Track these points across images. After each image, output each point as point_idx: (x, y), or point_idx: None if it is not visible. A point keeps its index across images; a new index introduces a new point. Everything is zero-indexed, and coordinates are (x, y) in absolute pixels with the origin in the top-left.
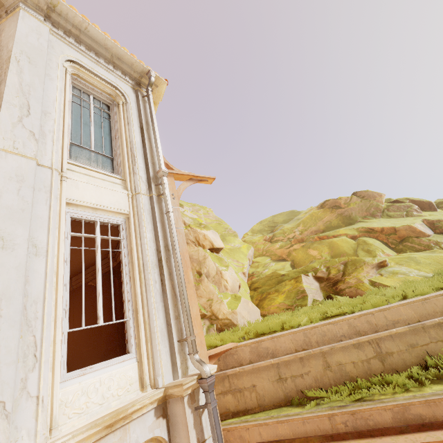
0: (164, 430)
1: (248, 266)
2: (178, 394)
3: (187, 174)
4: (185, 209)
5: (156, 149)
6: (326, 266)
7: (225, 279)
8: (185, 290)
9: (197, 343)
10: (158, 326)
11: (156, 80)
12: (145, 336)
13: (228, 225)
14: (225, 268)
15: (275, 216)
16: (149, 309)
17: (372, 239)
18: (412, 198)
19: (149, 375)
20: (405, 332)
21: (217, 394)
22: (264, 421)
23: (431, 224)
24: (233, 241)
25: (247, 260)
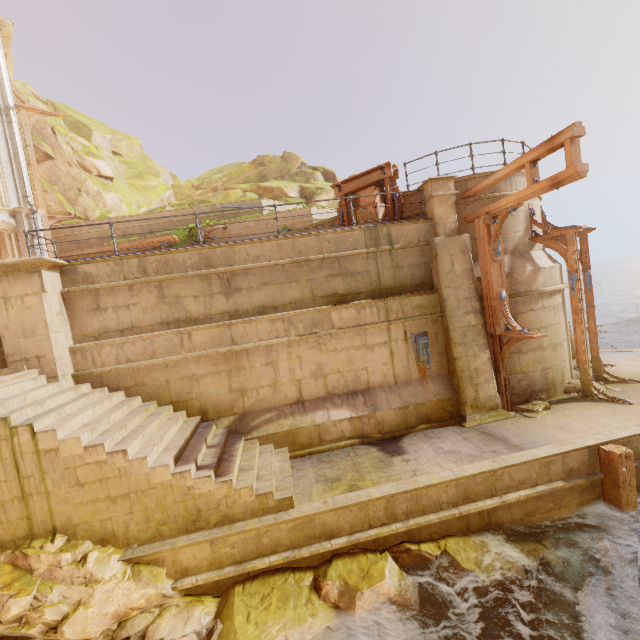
0: (14, 222)
1: (157, 205)
2: (20, 212)
3: (38, 109)
4: (96, 136)
5: (5, 89)
6: (189, 203)
7: (105, 200)
8: (26, 176)
9: (40, 206)
10: (11, 188)
11: (2, 22)
12: (4, 190)
13: (153, 164)
14: (107, 192)
15: (227, 166)
16: (5, 180)
17: (255, 194)
18: (327, 168)
19: (7, 205)
20: (165, 224)
21: (68, 244)
22: (84, 249)
23: (303, 190)
24: (152, 180)
25: (158, 199)
